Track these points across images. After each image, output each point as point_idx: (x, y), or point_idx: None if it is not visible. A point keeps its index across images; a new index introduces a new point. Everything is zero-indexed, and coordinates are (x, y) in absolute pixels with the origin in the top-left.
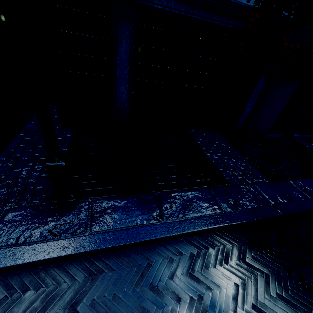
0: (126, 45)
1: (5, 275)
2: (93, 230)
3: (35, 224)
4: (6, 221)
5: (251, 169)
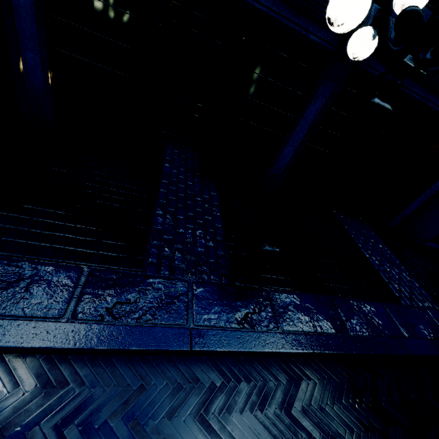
0: (319, 106)
1: (212, 358)
2: (284, 327)
3: (227, 307)
4: (198, 297)
5: (418, 287)
